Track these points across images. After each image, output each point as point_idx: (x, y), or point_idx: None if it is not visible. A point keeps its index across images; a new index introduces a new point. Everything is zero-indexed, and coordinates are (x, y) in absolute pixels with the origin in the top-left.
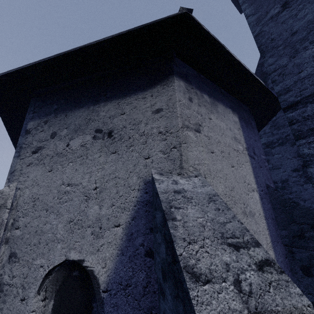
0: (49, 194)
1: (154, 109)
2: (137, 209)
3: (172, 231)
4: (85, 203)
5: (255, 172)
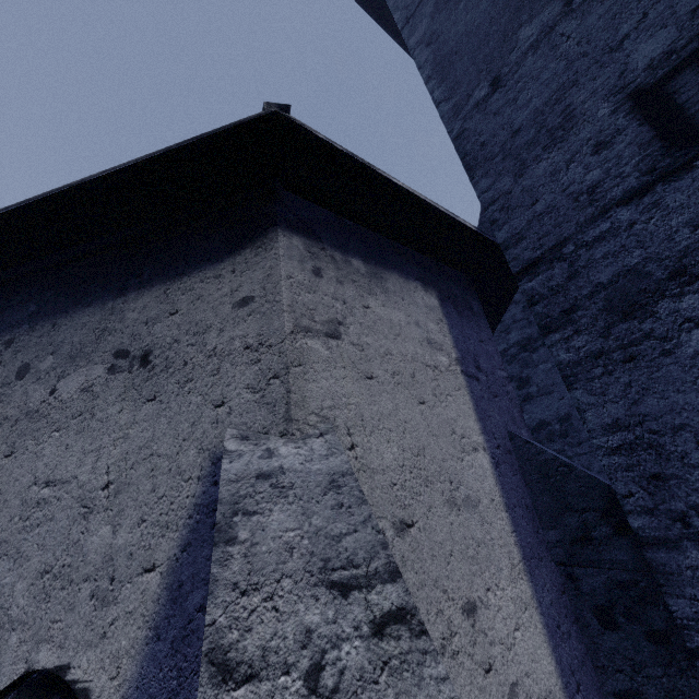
0: (1, 511)
1: (237, 299)
2: (194, 523)
3: (215, 570)
4: (82, 523)
5: (480, 408)
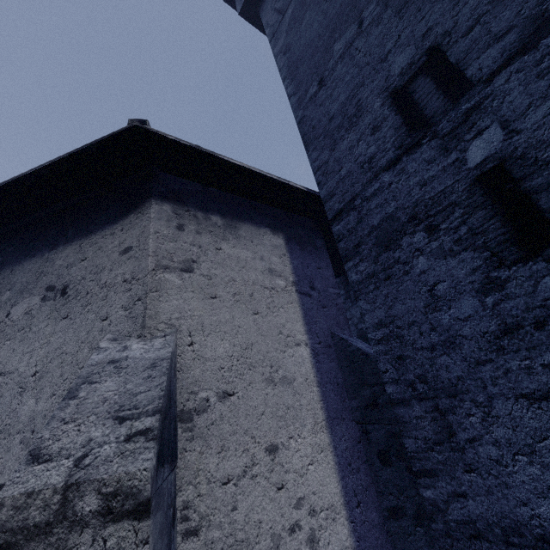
0: None
1: (122, 249)
2: None
3: (56, 412)
4: (19, 398)
5: (308, 316)
